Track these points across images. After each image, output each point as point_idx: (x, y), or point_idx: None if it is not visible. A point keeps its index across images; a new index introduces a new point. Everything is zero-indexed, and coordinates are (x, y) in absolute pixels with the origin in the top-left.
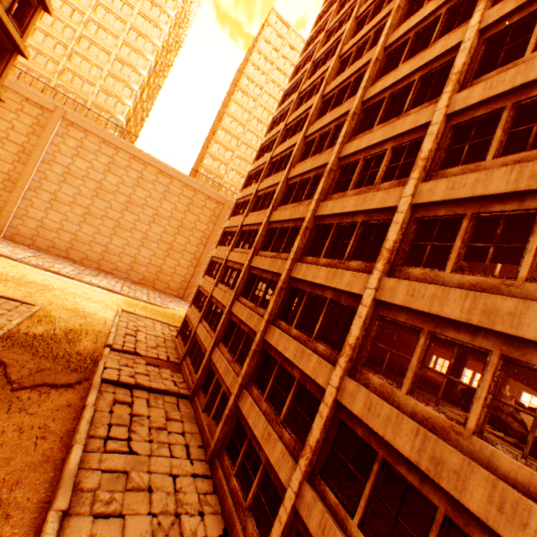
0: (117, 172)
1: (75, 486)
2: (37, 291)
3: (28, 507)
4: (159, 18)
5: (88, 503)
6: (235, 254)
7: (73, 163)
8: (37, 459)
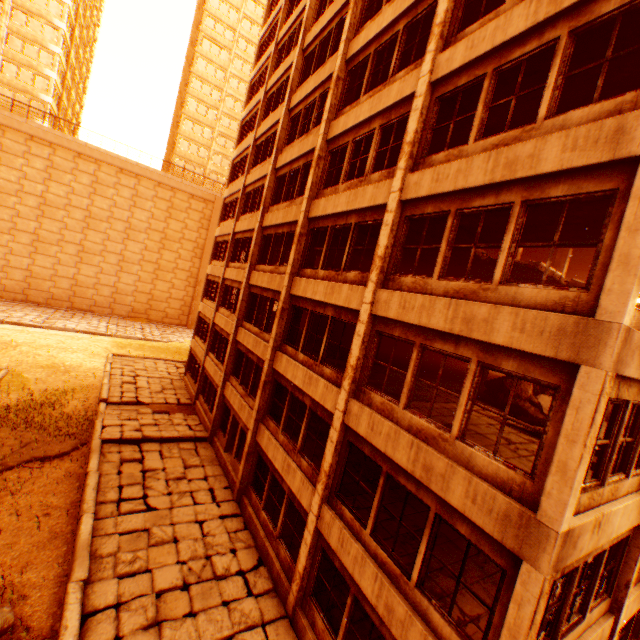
0: (62, 179)
1: (93, 554)
2: None
3: (46, 584)
4: None
5: (110, 567)
6: (231, 271)
7: None
8: (44, 537)
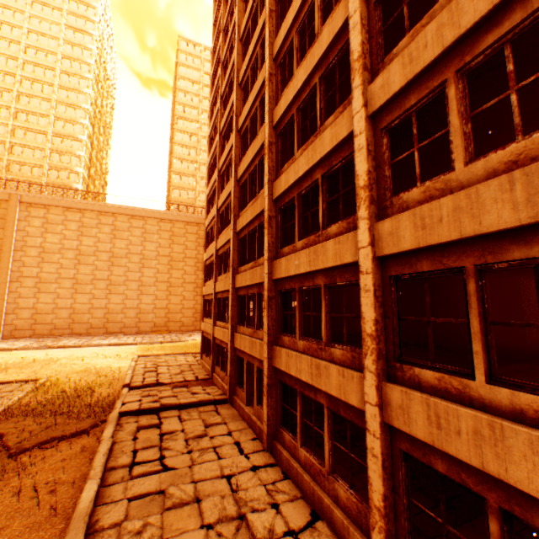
0: (90, 233)
1: (92, 527)
2: (41, 367)
3: None
4: (80, 85)
5: None
6: (221, 239)
7: (45, 240)
8: (42, 516)
